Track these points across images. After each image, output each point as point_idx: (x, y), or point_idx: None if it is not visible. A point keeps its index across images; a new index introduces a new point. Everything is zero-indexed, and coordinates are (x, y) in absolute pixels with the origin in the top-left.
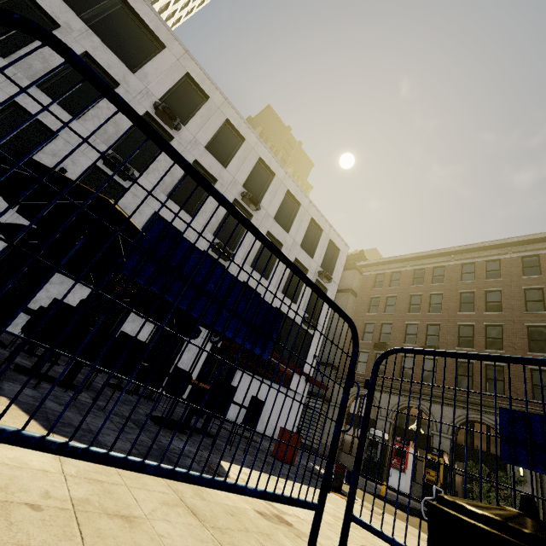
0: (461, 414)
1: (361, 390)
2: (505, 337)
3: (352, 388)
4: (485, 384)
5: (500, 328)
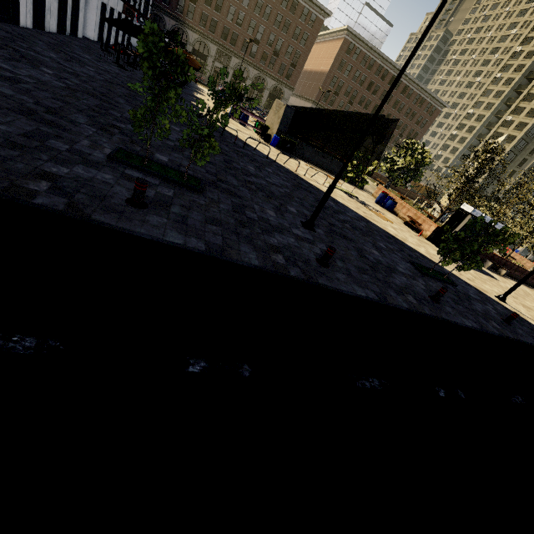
0: (198, 38)
1: (156, 11)
2: (222, 8)
3: (151, 8)
4: (210, 27)
5: (222, 1)
